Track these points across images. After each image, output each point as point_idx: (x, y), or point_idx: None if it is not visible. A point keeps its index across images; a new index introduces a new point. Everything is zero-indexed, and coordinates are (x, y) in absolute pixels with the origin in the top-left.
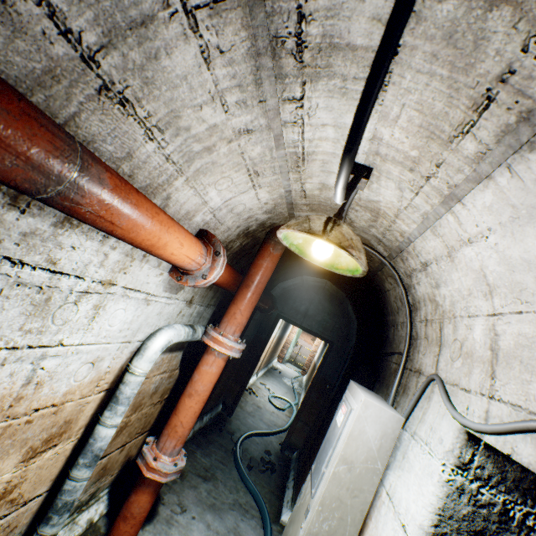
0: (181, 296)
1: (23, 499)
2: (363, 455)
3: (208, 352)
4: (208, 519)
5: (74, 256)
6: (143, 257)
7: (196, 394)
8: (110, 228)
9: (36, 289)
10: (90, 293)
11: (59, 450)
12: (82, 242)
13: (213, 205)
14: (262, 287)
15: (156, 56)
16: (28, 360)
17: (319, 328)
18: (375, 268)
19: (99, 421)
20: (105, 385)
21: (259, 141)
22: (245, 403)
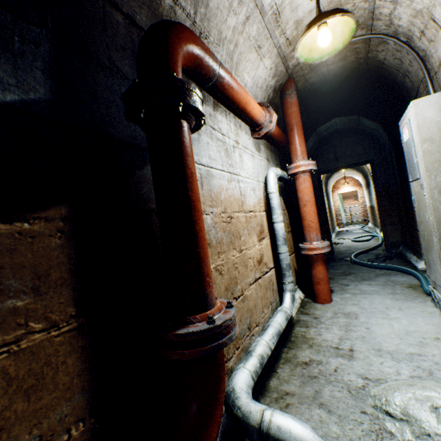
0: (262, 155)
1: (268, 266)
2: (434, 129)
3: (297, 178)
4: (366, 283)
5: (223, 127)
6: (240, 128)
7: (307, 203)
8: (232, 94)
9: (222, 143)
10: (235, 148)
11: (266, 243)
12: (221, 119)
13: (249, 86)
14: (300, 125)
15: (207, 5)
16: (236, 181)
17: (353, 159)
18: (364, 54)
19: (273, 223)
20: (263, 208)
21: (253, 21)
22: (337, 248)
